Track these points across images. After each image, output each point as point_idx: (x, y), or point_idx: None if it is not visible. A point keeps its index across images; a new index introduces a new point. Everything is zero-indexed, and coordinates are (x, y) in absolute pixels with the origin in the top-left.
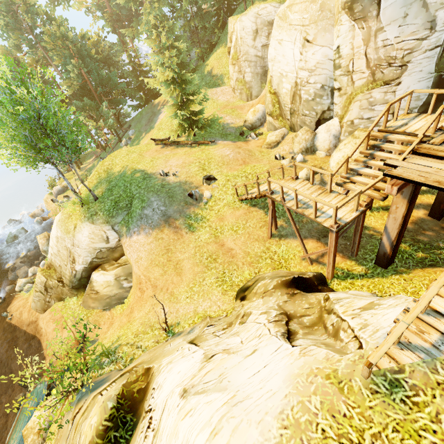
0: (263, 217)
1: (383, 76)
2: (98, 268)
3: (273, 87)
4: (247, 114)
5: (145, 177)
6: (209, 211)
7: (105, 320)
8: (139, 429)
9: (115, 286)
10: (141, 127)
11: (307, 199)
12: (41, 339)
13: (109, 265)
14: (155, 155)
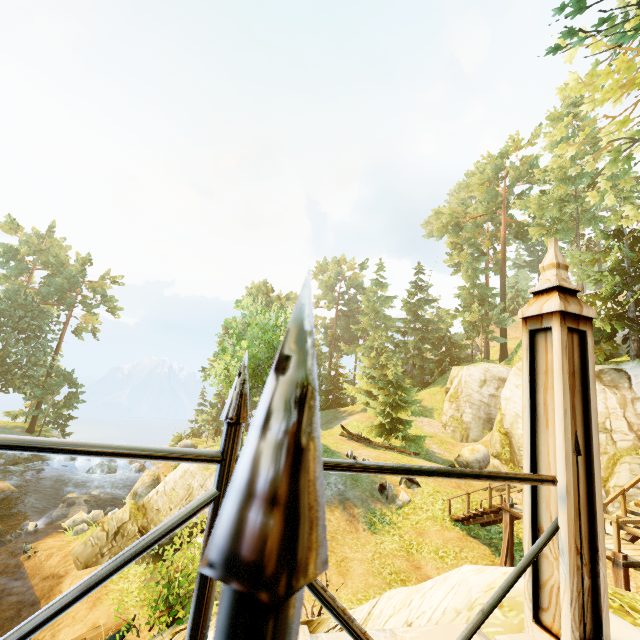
0: (489, 555)
1: None
2: None
3: (505, 425)
4: (462, 449)
5: (327, 451)
6: (403, 518)
7: None
8: None
9: None
10: None
11: None
12: None
13: None
14: (340, 441)
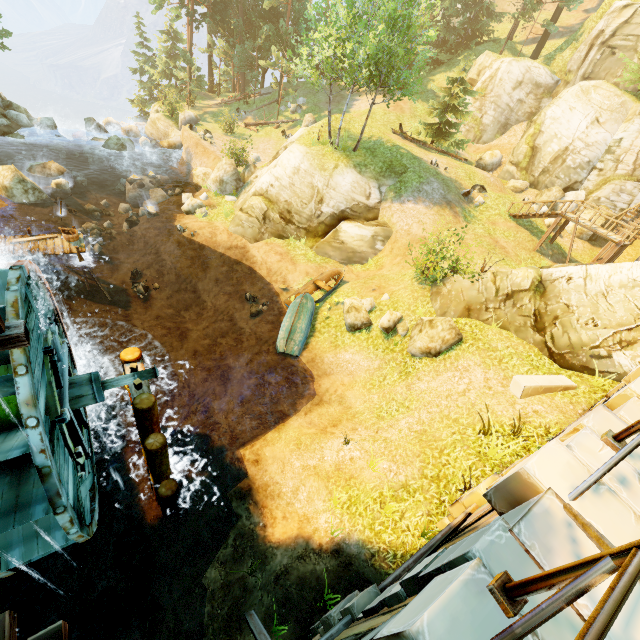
0: (530, 235)
1: (639, 175)
2: (349, 220)
3: (537, 141)
4: (485, 154)
5: (414, 157)
6: (479, 214)
7: (346, 271)
8: (554, 284)
9: (367, 243)
10: (320, 102)
11: (592, 226)
12: (254, 267)
13: (363, 222)
14: (403, 142)
